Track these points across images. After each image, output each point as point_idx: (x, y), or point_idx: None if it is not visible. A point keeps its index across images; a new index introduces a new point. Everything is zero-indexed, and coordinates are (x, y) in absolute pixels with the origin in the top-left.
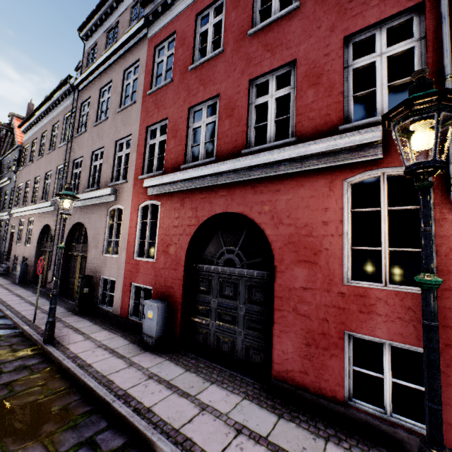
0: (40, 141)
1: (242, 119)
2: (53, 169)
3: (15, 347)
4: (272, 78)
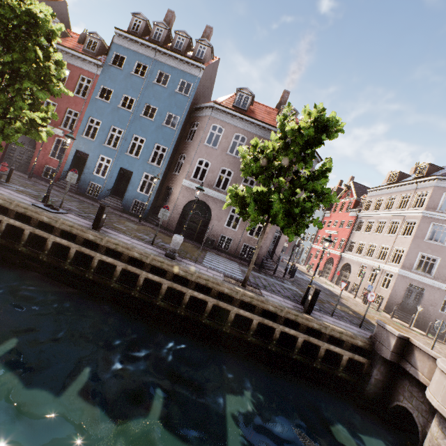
0: None
1: None
2: None
3: None
4: (52, 103)
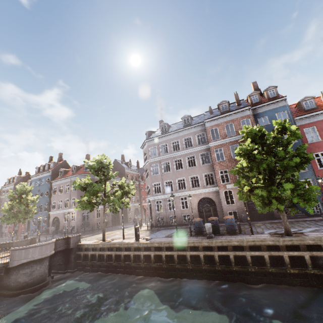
0: None
1: None
2: None
3: None
4: None
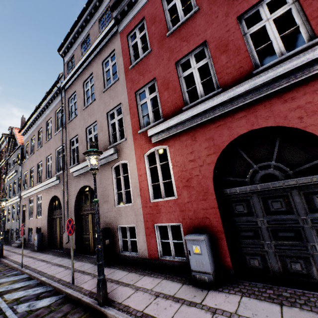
0: (37, 136)
1: (241, 48)
2: (52, 153)
3: (70, 316)
4: (261, 6)
